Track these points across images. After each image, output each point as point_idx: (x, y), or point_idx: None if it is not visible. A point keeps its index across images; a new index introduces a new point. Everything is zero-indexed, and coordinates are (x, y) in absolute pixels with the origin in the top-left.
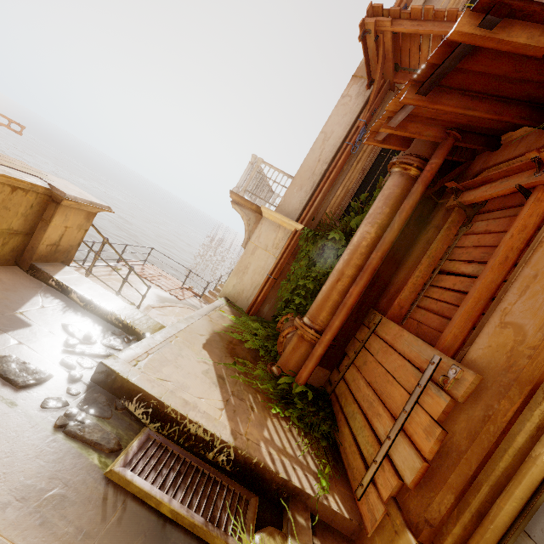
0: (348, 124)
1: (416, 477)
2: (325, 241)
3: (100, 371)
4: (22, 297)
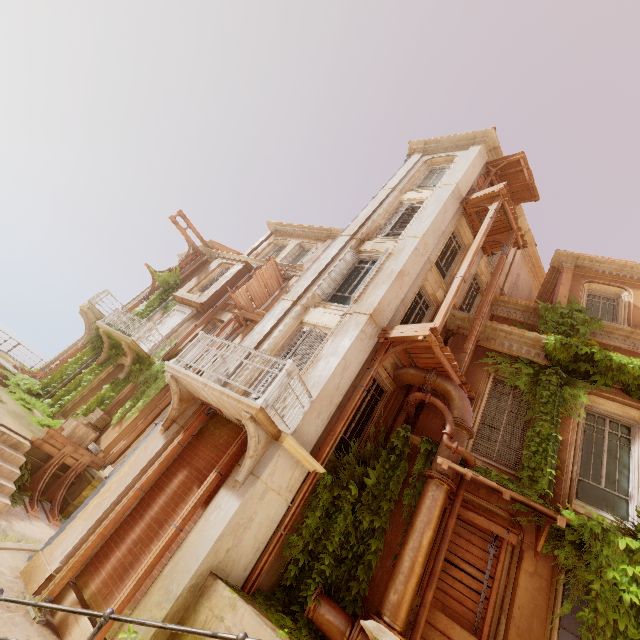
0: (362, 362)
1: None
2: (340, 490)
3: None
4: None
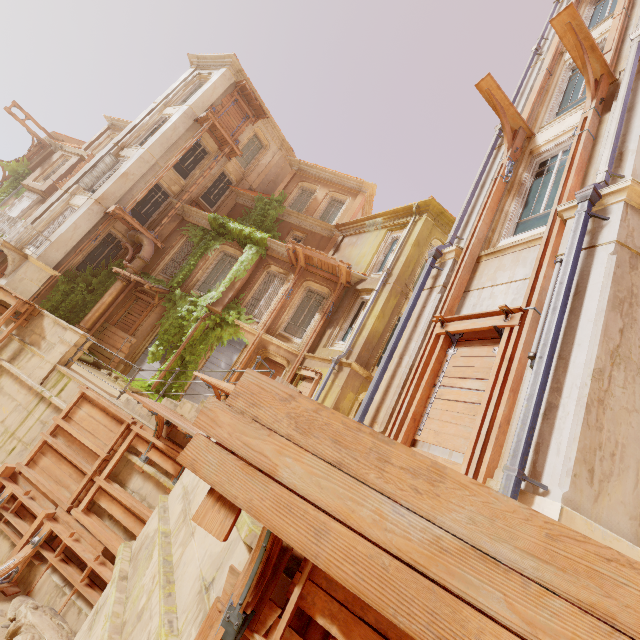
0: (91, 226)
1: (124, 357)
2: (75, 285)
3: None
4: None
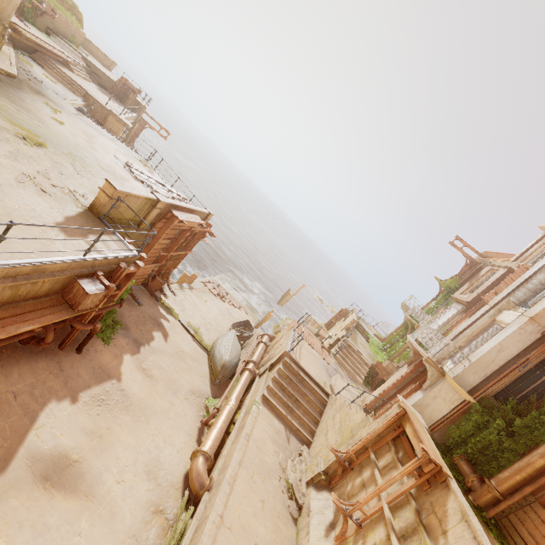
0: (520, 349)
1: None
2: (490, 419)
3: None
4: None
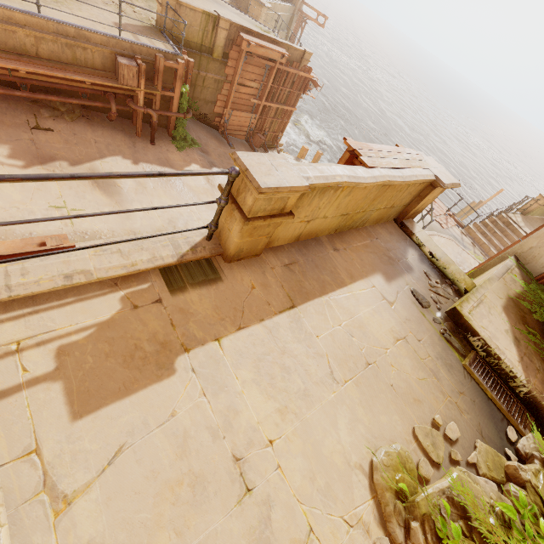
0: None
1: None
2: None
3: (453, 310)
4: (404, 248)
